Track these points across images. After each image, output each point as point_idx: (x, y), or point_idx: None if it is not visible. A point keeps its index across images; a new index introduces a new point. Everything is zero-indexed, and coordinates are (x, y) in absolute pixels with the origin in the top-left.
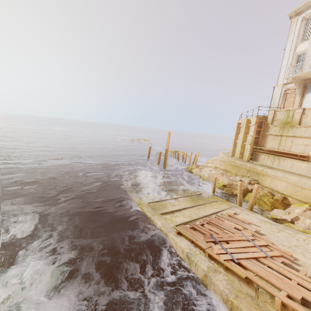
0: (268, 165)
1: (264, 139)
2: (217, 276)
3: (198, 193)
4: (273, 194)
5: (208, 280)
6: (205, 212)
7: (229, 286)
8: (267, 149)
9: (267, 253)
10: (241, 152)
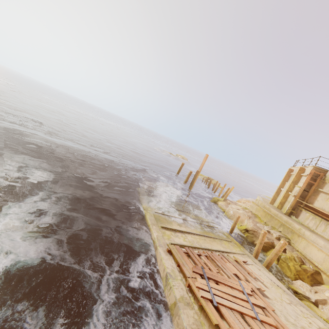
0: (310, 227)
1: (315, 195)
2: (187, 310)
3: (212, 225)
4: (303, 261)
5: (175, 310)
6: (210, 246)
7: (195, 326)
8: (315, 209)
9: (258, 315)
10: (281, 201)
